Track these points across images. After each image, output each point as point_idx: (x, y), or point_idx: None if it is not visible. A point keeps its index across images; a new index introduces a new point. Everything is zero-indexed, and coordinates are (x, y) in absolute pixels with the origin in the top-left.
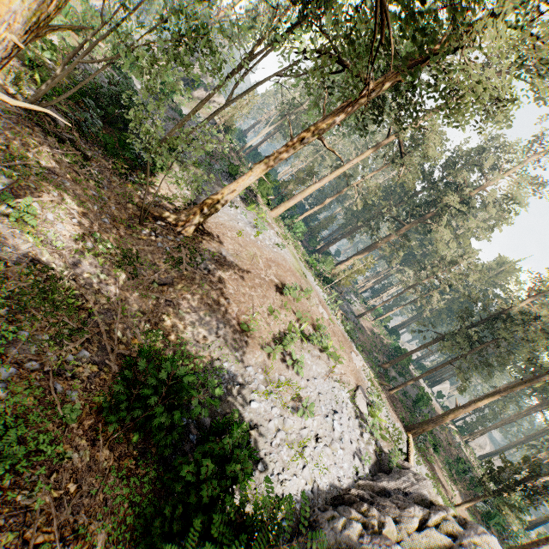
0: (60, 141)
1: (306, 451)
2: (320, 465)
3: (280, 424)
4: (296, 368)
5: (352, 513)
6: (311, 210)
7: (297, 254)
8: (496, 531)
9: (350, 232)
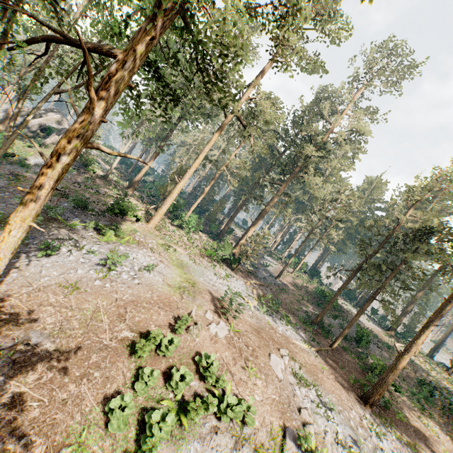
0: None
1: None
2: None
3: None
4: None
5: None
6: (196, 203)
7: (188, 255)
8: None
9: (241, 206)
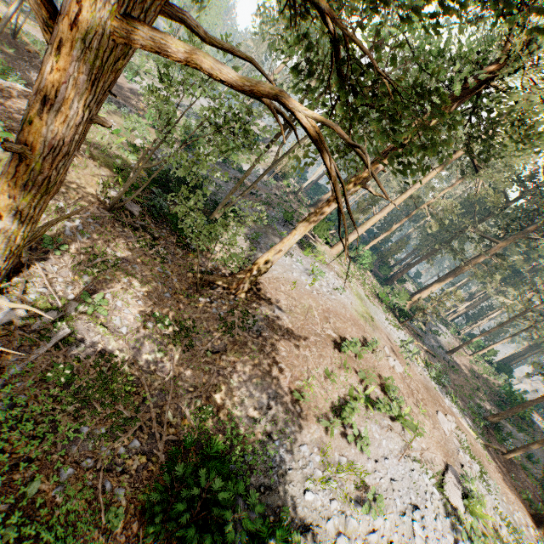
0: (134, 230)
1: None
2: None
3: (342, 523)
4: (359, 447)
5: None
6: (377, 239)
7: (363, 290)
8: None
9: (427, 254)
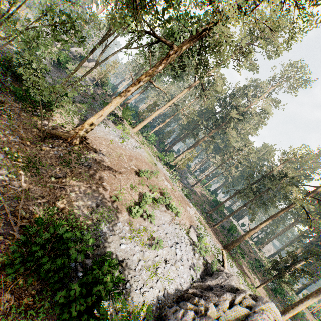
0: None
1: (159, 271)
2: (168, 278)
3: (141, 256)
4: (150, 219)
5: (187, 305)
6: (158, 127)
7: (151, 152)
8: (281, 298)
9: (182, 137)
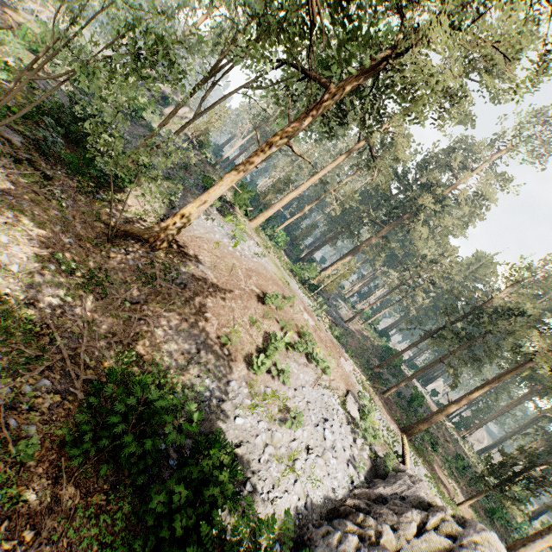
0: (17, 162)
1: (297, 464)
2: (313, 478)
3: (268, 438)
4: (282, 378)
5: (347, 525)
6: (292, 219)
7: (279, 263)
8: (500, 526)
9: (332, 237)
